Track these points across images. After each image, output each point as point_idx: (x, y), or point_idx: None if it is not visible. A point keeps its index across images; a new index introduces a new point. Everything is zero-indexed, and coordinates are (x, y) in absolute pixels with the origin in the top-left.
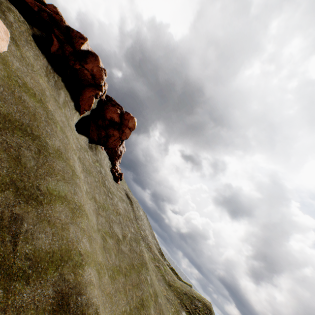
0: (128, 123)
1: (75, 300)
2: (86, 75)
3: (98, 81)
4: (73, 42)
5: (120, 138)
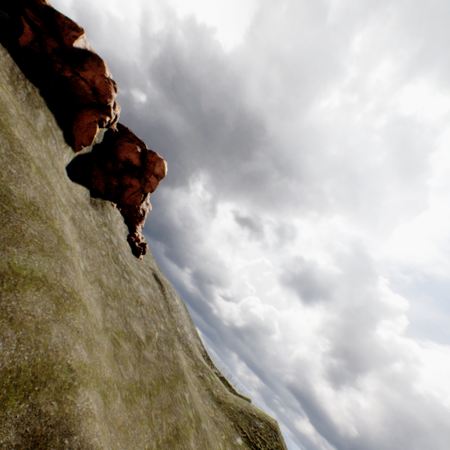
0: (154, 167)
1: (59, 445)
2: (84, 88)
3: (103, 99)
4: (59, 33)
5: (142, 190)
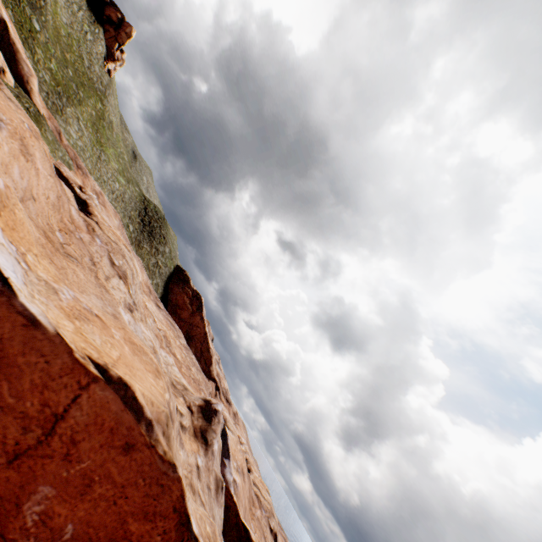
0: (127, 29)
1: None
2: None
3: None
4: None
5: (116, 39)
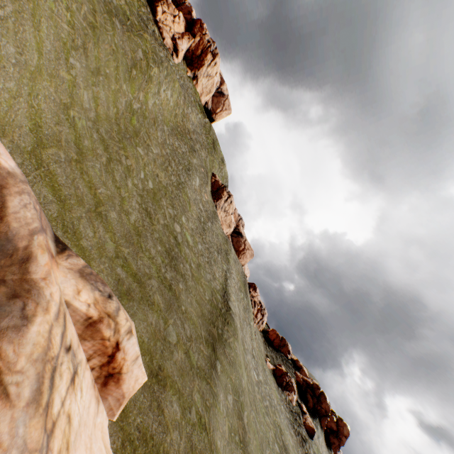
0: (343, 430)
1: None
2: (322, 410)
3: (327, 412)
4: (314, 390)
5: (338, 444)
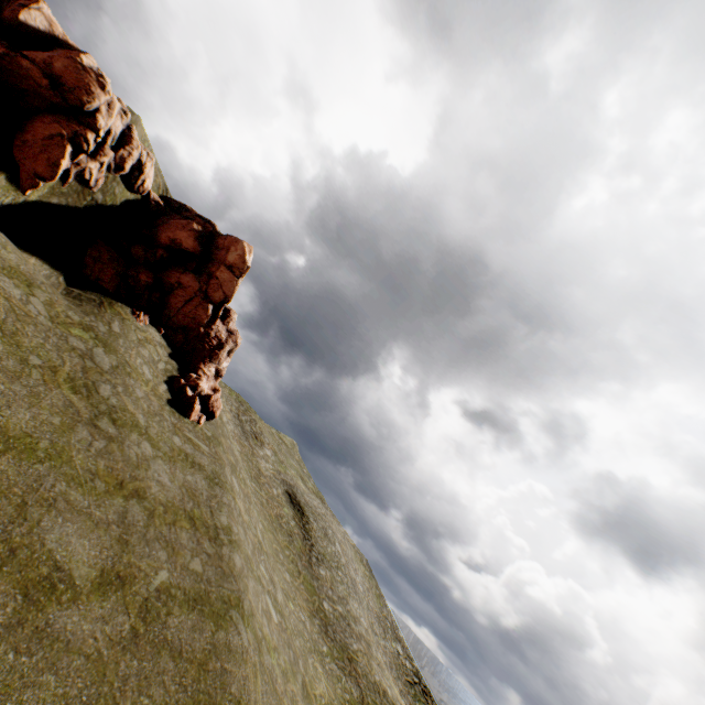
0: (227, 255)
1: None
2: (30, 74)
3: (73, 97)
4: (2, 10)
5: (204, 294)
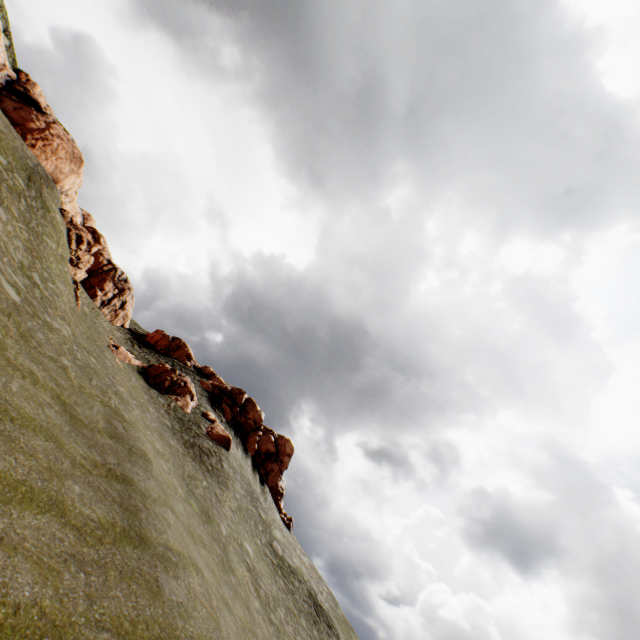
0: (285, 448)
1: (315, 596)
2: (250, 423)
3: (259, 424)
4: (235, 398)
5: (280, 470)
